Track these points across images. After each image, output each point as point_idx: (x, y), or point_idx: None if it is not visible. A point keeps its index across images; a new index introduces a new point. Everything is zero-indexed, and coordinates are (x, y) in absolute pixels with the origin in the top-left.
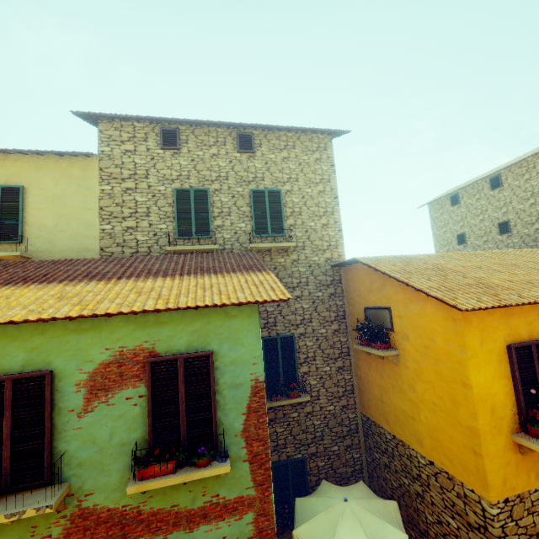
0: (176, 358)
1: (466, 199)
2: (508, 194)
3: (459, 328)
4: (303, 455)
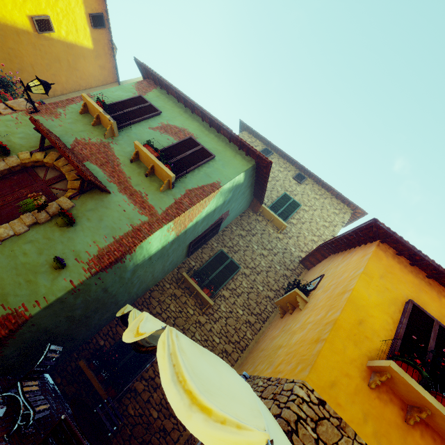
0: (200, 144)
1: None
2: None
3: (368, 256)
4: None
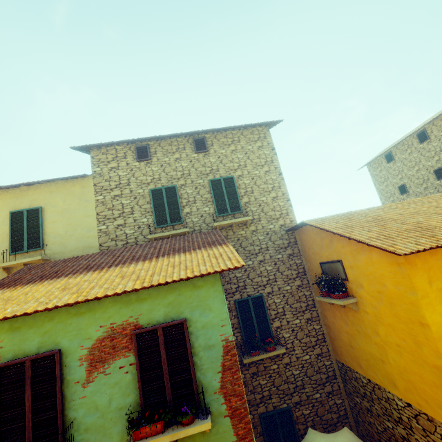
0: (156, 328)
1: (399, 155)
2: (436, 144)
3: (404, 271)
4: (288, 404)
